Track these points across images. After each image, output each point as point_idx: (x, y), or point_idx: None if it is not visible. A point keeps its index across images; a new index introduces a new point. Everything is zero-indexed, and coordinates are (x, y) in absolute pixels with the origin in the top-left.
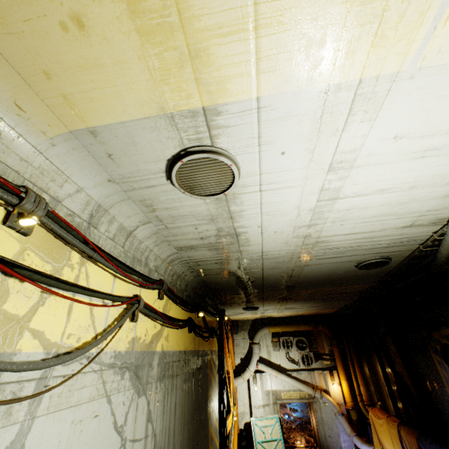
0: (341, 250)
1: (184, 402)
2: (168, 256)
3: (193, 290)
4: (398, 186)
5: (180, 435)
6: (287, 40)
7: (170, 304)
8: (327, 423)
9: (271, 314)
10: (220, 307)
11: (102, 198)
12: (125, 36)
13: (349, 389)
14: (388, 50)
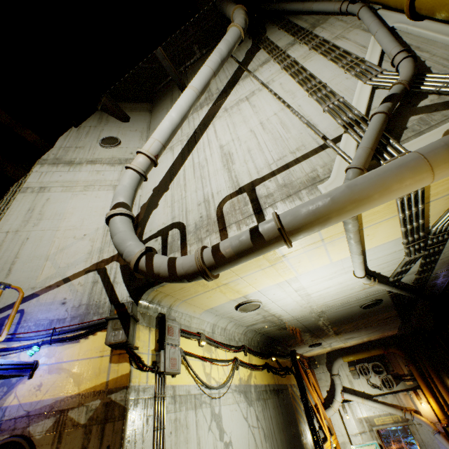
0: (339, 305)
1: (276, 416)
2: (243, 331)
3: (263, 344)
4: (333, 285)
5: (279, 435)
6: (259, 283)
7: (251, 357)
8: (429, 444)
9: (339, 345)
10: (289, 349)
11: (214, 321)
12: (220, 295)
13: (438, 406)
14: (287, 276)
